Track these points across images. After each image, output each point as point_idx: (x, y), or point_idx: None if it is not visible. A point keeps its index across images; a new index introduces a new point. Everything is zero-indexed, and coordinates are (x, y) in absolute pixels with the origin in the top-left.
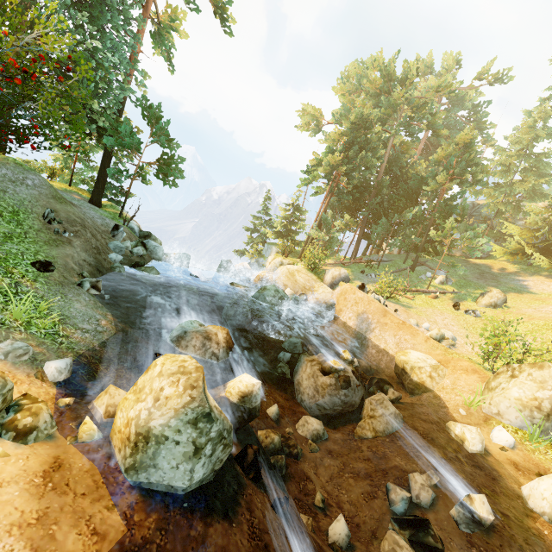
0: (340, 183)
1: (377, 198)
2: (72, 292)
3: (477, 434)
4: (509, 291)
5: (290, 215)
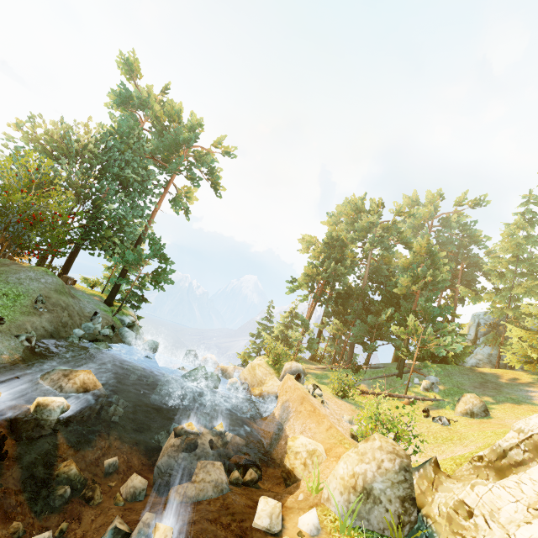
0: (324, 290)
1: (360, 303)
2: (3, 337)
3: (271, 506)
4: (505, 402)
5: (288, 321)
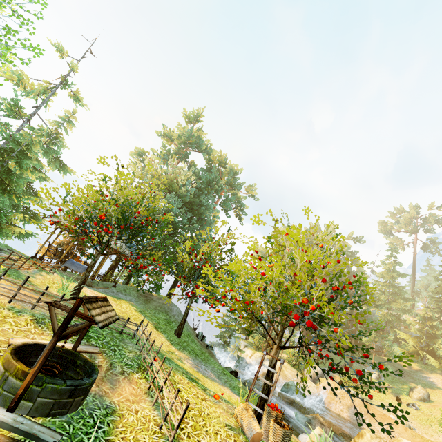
0: None
1: None
2: None
3: None
4: (425, 387)
5: None
